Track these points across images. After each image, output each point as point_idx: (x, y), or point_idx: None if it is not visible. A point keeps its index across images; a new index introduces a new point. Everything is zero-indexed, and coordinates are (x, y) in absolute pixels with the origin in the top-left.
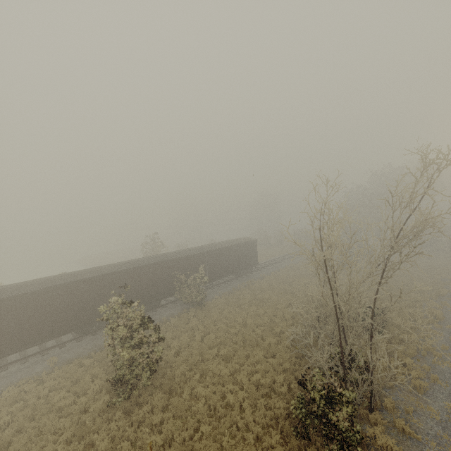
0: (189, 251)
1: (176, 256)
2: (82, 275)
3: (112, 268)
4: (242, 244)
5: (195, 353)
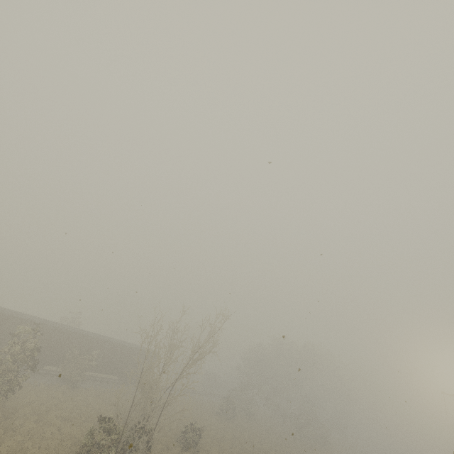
0: (96, 334)
1: (83, 333)
2: (7, 311)
3: (31, 317)
4: (144, 351)
5: (43, 409)
